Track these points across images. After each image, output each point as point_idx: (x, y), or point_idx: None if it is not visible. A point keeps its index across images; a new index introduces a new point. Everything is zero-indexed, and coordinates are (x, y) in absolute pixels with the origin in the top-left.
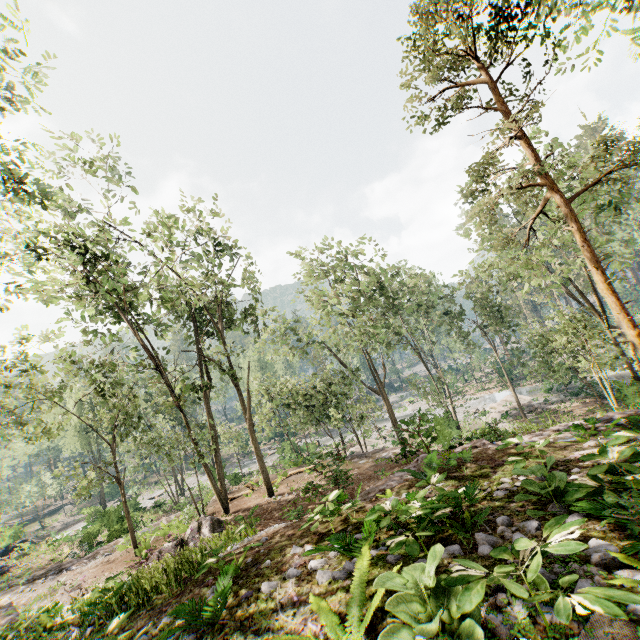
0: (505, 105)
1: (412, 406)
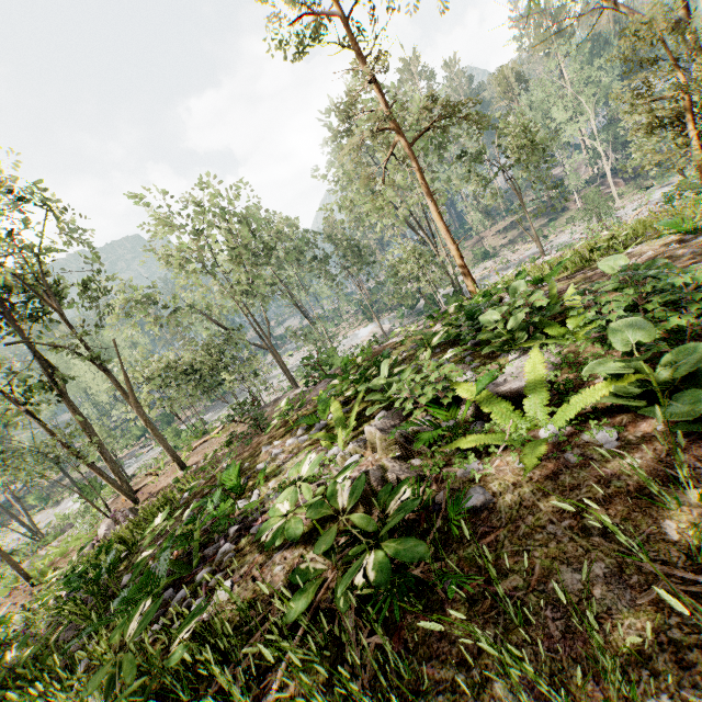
0: (355, 47)
1: (293, 359)
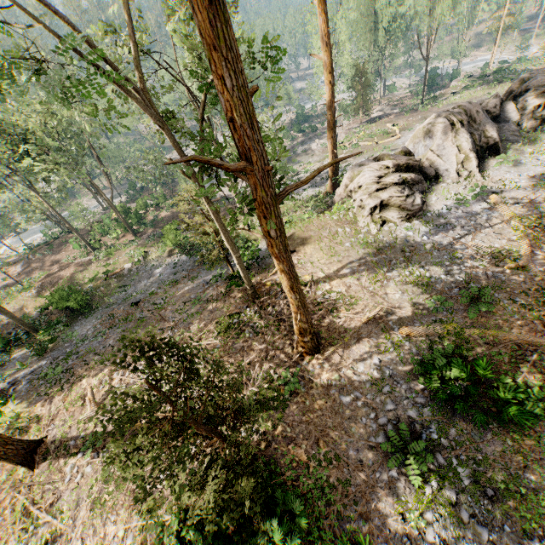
0: None
1: None
